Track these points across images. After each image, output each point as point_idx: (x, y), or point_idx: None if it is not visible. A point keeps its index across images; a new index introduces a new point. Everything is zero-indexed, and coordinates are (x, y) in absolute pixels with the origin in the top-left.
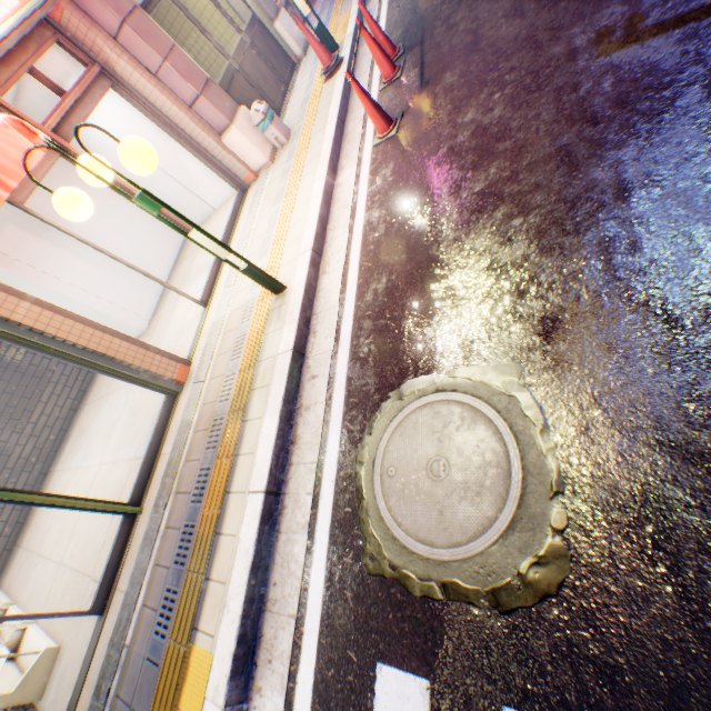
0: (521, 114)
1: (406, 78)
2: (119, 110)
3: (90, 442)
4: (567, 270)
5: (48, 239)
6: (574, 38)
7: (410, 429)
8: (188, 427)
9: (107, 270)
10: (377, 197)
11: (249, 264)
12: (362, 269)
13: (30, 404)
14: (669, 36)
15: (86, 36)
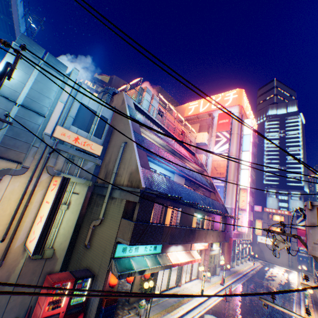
0: (238, 314)
1: (230, 298)
2: None
3: None
4: None
5: None
6: (247, 315)
7: (212, 317)
8: (179, 291)
9: None
10: (219, 302)
11: (203, 288)
12: (213, 305)
13: None
14: None
15: (203, 250)
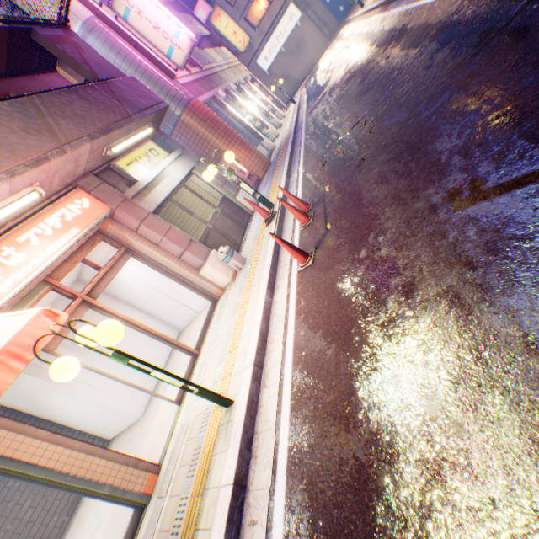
0: (403, 254)
1: (315, 222)
2: (138, 265)
3: (80, 538)
4: (501, 444)
5: (83, 353)
6: (430, 196)
7: None
8: None
9: (119, 369)
10: (302, 315)
11: (199, 388)
12: (293, 387)
13: (48, 489)
14: (512, 194)
15: (119, 234)
